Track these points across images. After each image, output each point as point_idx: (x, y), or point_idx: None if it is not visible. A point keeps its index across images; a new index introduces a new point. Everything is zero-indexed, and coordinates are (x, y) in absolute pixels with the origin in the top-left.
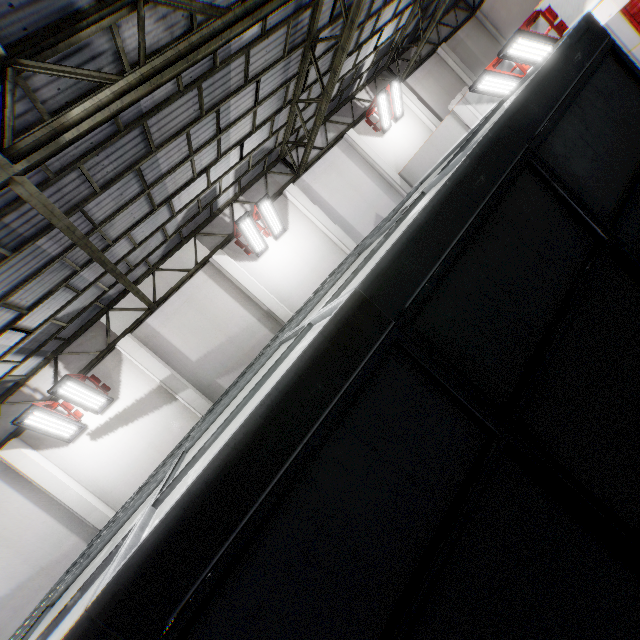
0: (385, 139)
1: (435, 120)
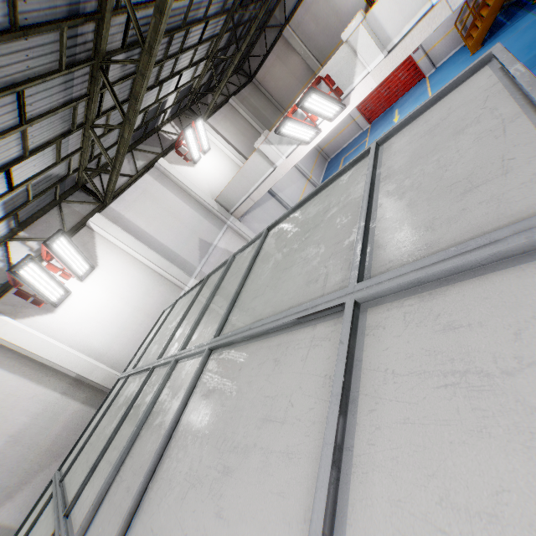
0: (197, 169)
1: (238, 155)
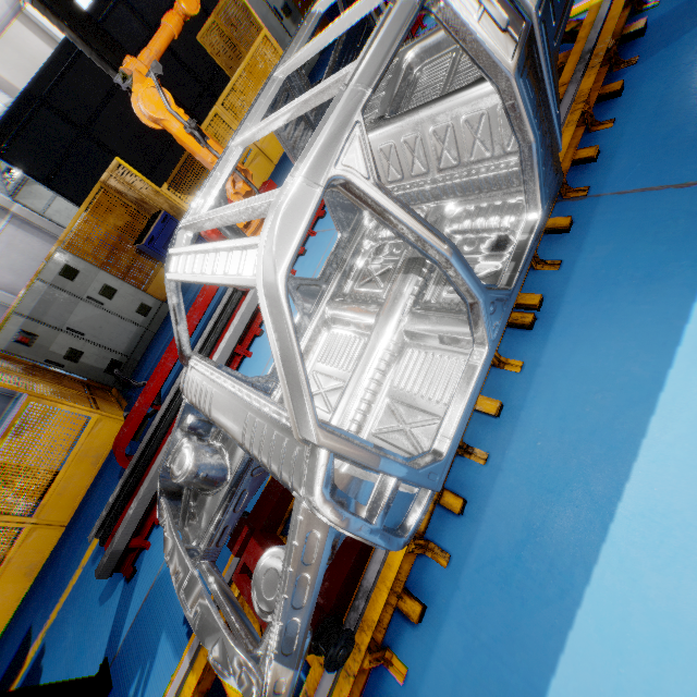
0: None
1: None
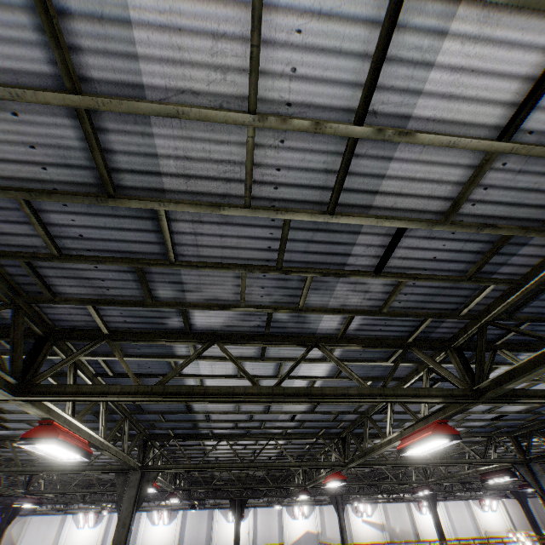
0: (484, 513)
1: (510, 523)
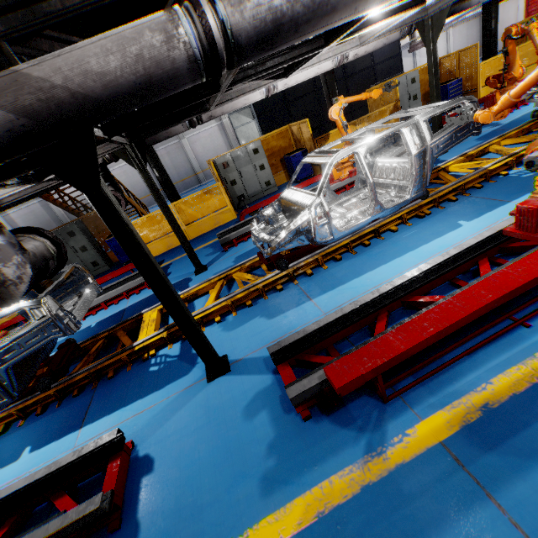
0: None
1: None
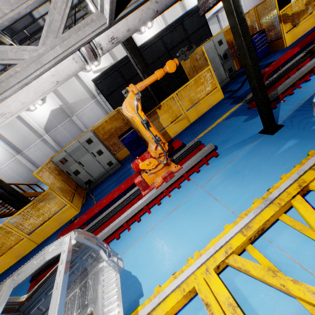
0: (193, 0)
1: None
